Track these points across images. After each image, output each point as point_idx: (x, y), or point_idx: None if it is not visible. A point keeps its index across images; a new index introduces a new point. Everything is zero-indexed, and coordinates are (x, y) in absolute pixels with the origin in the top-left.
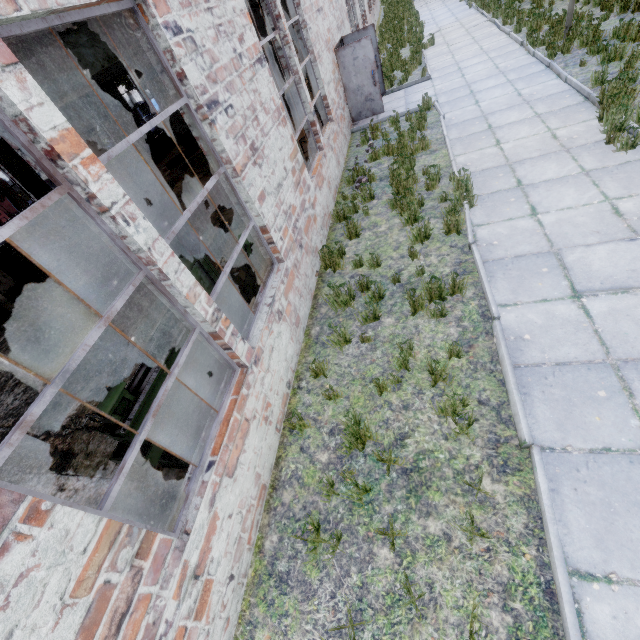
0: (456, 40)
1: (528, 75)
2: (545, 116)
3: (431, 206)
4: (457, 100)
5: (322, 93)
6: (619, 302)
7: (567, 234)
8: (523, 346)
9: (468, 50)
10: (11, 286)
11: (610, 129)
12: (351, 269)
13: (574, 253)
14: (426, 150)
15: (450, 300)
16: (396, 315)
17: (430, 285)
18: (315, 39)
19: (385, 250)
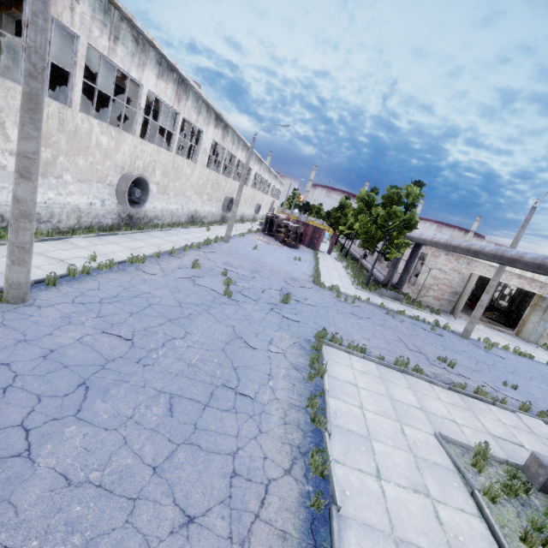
0: None
1: None
2: None
3: None
4: None
5: None
6: None
7: None
8: None
9: None
10: None
11: None
12: None
13: None
14: None
15: None
16: None
17: None
18: None
19: None
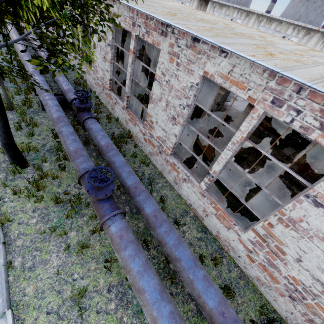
0: None
1: None
2: None
3: None
4: None
5: None
6: None
7: None
8: None
9: None
10: None
11: None
12: None
13: None
14: None
15: None
16: None
17: None
18: None
19: None
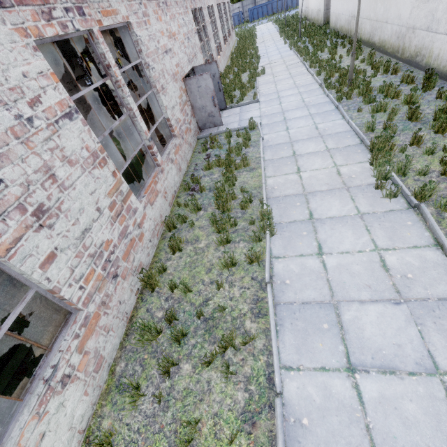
0: (279, 73)
1: (323, 112)
2: (333, 151)
3: (243, 227)
4: (274, 124)
5: (166, 116)
6: (388, 386)
7: (345, 283)
8: (301, 436)
9: (286, 83)
10: None
11: (378, 176)
12: (167, 290)
13: (350, 310)
14: (247, 167)
15: (243, 350)
16: (194, 361)
17: (224, 337)
18: (159, 75)
19: (199, 271)
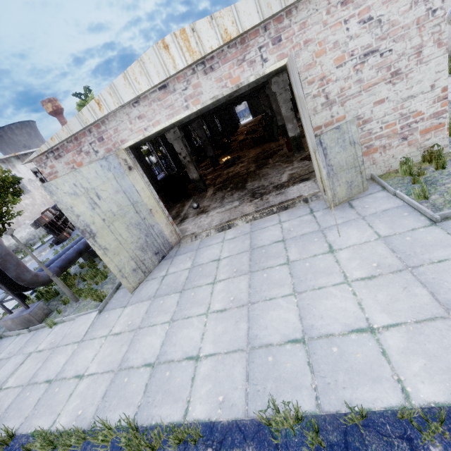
0: None
1: None
2: None
3: None
4: None
5: None
6: None
7: None
8: None
9: None
10: (200, 174)
11: None
12: None
13: None
14: None
15: None
16: None
17: None
18: None
19: None
